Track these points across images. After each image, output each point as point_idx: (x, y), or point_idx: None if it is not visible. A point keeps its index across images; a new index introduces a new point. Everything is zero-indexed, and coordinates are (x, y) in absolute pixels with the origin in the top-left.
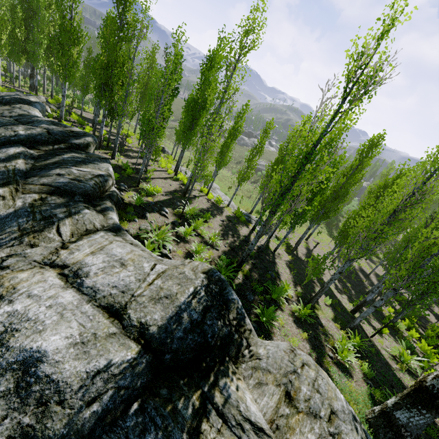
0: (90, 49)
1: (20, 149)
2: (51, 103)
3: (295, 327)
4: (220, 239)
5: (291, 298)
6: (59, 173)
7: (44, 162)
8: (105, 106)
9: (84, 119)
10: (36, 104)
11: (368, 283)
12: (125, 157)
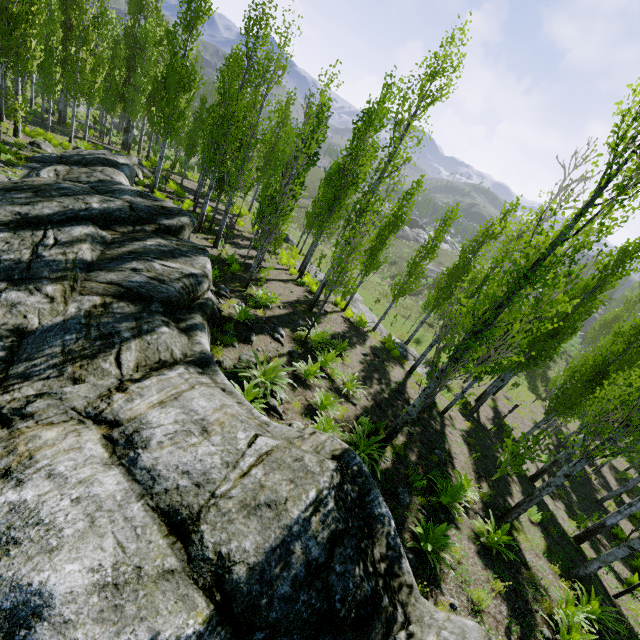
0: (204, 97)
1: (88, 229)
2: (146, 166)
3: (480, 566)
4: (360, 385)
5: (473, 504)
6: (135, 267)
7: (118, 249)
8: (213, 174)
9: (185, 190)
10: (124, 167)
11: (599, 483)
12: (233, 246)
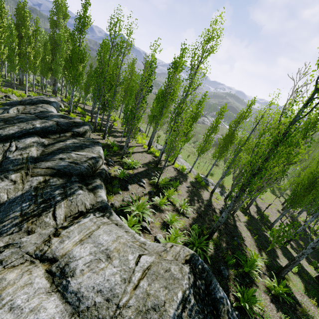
0: (91, 64)
1: (34, 138)
2: (65, 101)
3: (275, 310)
4: (188, 205)
5: (261, 268)
6: (61, 157)
7: (51, 148)
8: (99, 102)
9: (86, 111)
10: (53, 103)
11: None
12: (112, 137)
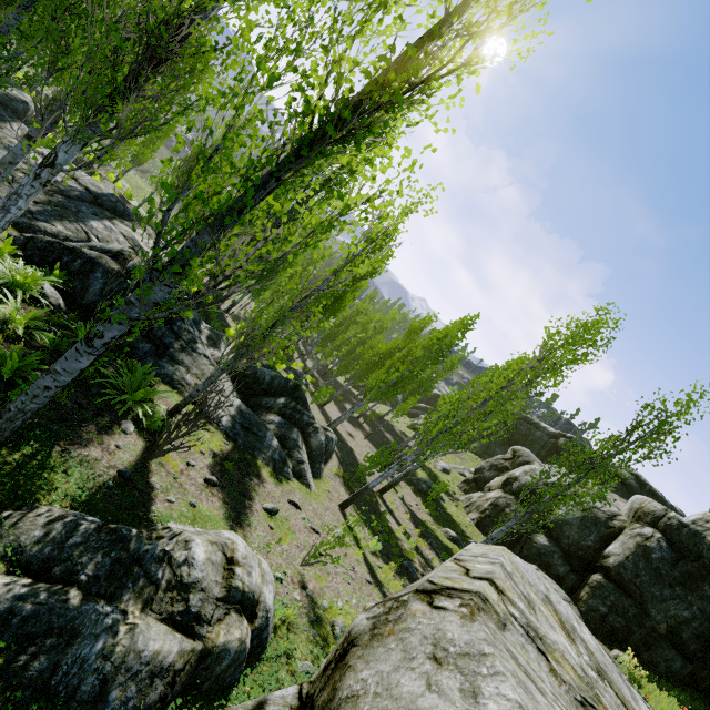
0: None
1: None
2: None
3: None
4: None
5: None
6: None
7: None
8: None
9: None
10: None
11: None
12: None
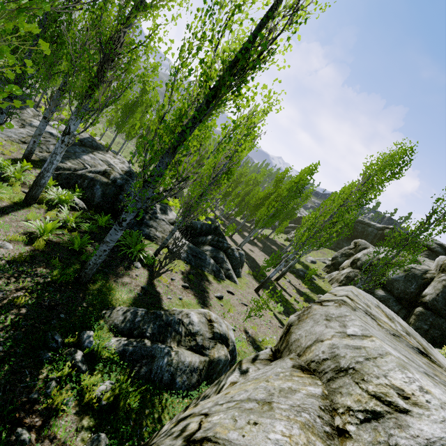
0: None
1: None
2: None
3: None
4: None
5: None
6: None
7: None
8: None
9: None
10: None
11: None
12: None
